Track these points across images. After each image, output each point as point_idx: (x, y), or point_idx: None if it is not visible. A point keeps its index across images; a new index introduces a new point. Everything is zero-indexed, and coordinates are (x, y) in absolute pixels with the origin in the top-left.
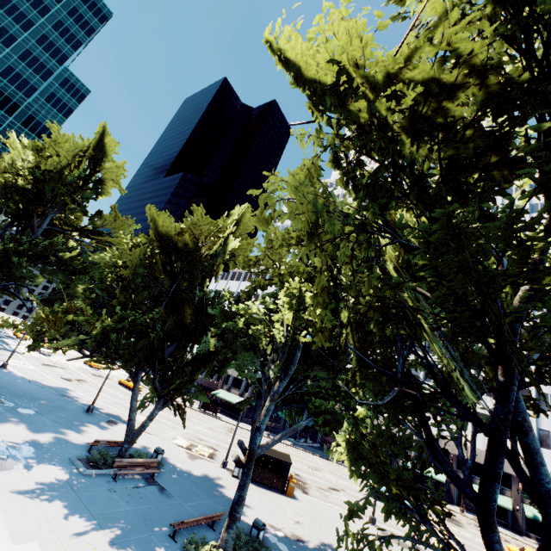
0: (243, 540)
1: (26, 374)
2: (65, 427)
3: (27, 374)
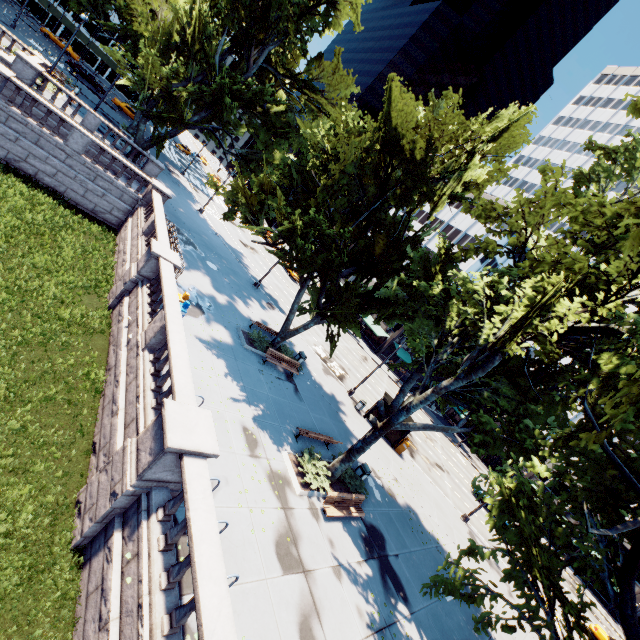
0: (348, 472)
1: (215, 226)
2: (237, 295)
3: (216, 226)
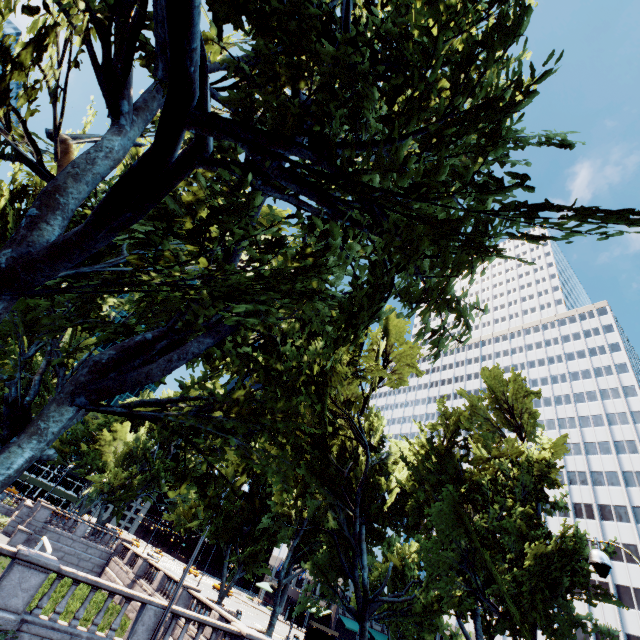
0: None
1: None
2: None
3: None
